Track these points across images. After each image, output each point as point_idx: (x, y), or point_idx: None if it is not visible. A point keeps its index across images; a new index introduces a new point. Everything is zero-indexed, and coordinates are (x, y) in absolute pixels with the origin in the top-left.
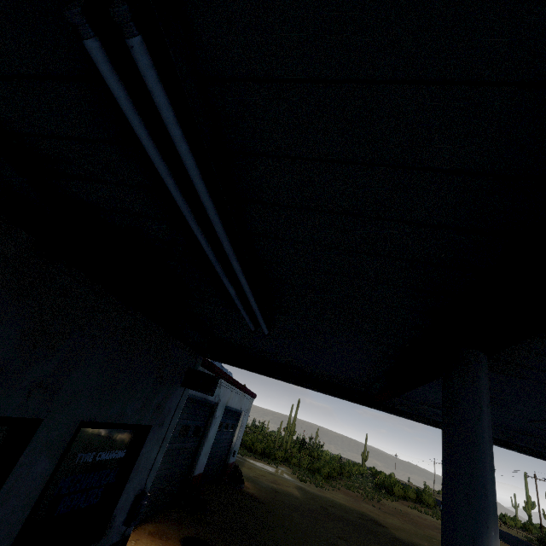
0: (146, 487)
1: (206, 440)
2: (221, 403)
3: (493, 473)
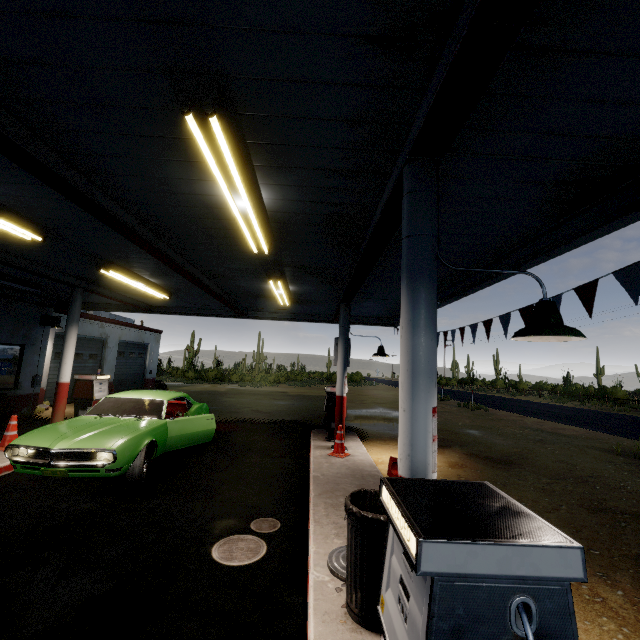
0: (39, 373)
1: (105, 362)
2: (111, 338)
3: (75, 315)
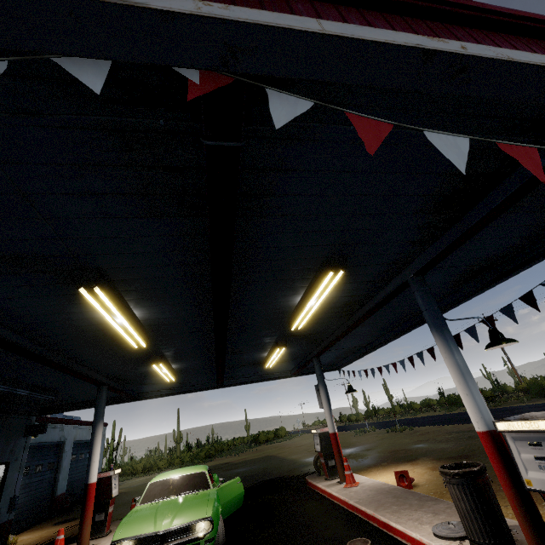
0: (16, 494)
1: (61, 469)
2: (68, 440)
3: (102, 411)
